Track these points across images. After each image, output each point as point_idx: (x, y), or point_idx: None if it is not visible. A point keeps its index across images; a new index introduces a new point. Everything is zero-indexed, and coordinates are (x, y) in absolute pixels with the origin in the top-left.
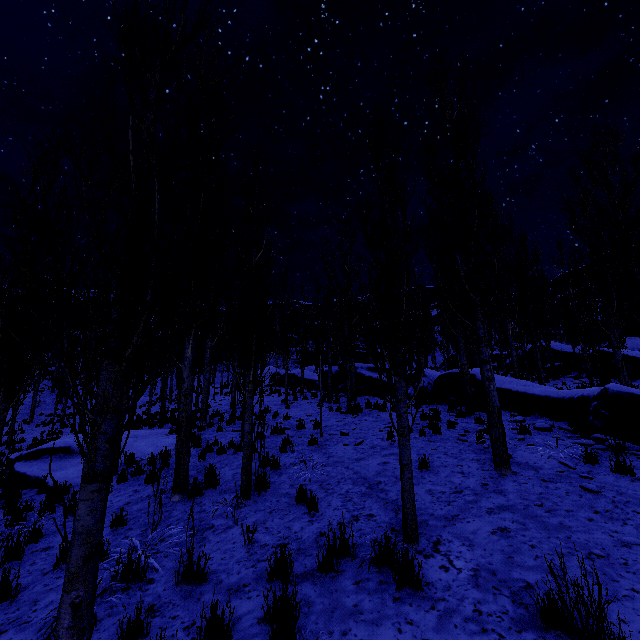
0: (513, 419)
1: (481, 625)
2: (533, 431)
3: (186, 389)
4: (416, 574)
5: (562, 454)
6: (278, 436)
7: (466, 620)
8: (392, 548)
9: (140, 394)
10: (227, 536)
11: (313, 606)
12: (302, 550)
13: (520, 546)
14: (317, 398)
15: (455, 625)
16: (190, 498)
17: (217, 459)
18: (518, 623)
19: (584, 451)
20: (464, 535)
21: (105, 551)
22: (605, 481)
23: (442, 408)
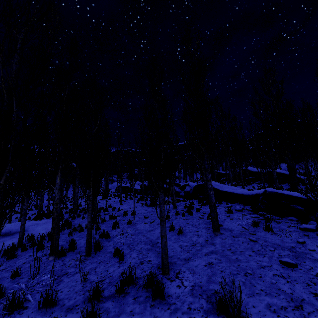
0: (226, 206)
1: (189, 315)
2: (234, 211)
3: (57, 200)
4: (162, 292)
5: (244, 222)
6: (113, 220)
7: (183, 313)
8: (154, 278)
9: (10, 210)
10: (74, 278)
11: (109, 314)
12: (111, 283)
13: (216, 271)
14: (137, 198)
15: (177, 317)
16: (59, 258)
17: (78, 234)
18: (207, 312)
19: (253, 221)
20: (192, 268)
21: (3, 293)
22: (260, 235)
23: (196, 201)
